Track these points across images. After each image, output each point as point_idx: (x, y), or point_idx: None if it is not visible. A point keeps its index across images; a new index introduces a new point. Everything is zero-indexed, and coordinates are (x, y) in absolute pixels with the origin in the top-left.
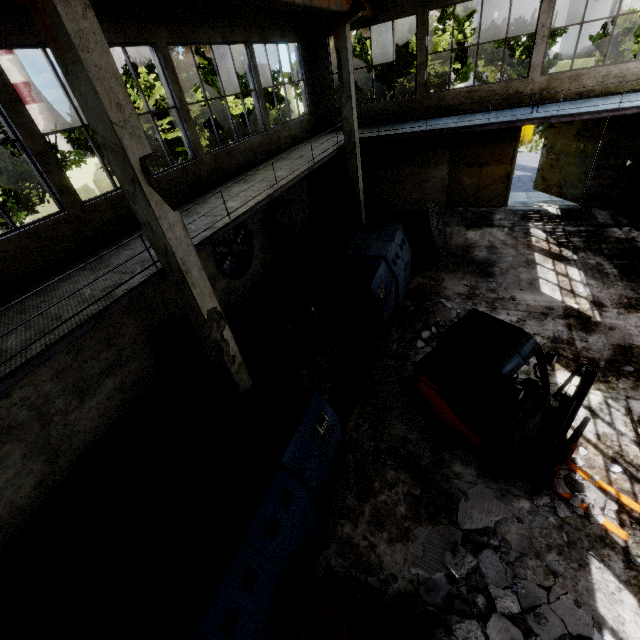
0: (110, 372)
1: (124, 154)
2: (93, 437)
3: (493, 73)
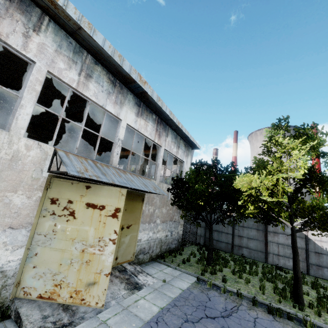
0: None
1: None
2: None
3: None
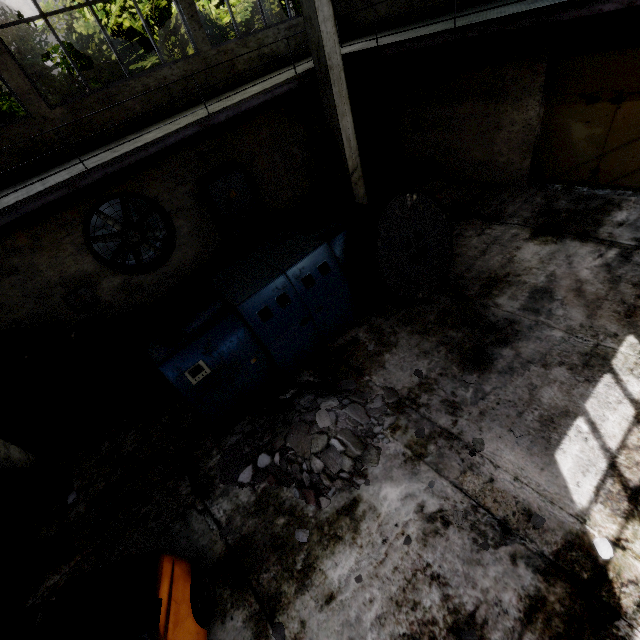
0: None
1: None
2: None
3: None
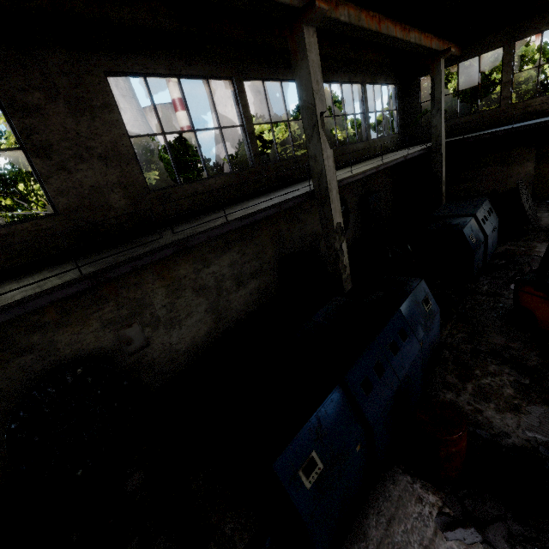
0: (254, 276)
1: (314, 109)
2: (238, 317)
3: None
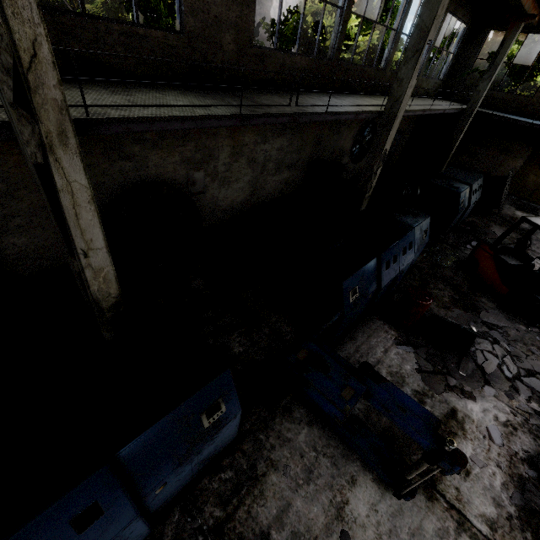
0: (289, 168)
1: (427, 34)
2: (265, 198)
3: None
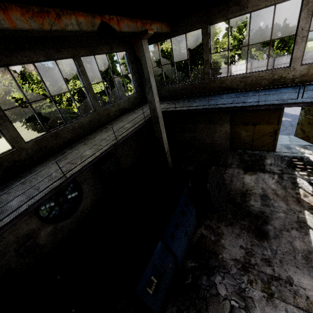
0: None
1: None
2: None
3: (261, 54)
